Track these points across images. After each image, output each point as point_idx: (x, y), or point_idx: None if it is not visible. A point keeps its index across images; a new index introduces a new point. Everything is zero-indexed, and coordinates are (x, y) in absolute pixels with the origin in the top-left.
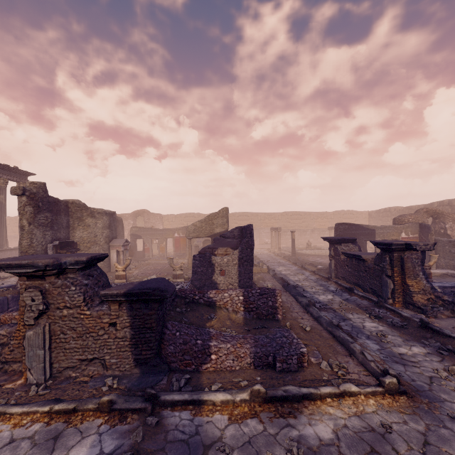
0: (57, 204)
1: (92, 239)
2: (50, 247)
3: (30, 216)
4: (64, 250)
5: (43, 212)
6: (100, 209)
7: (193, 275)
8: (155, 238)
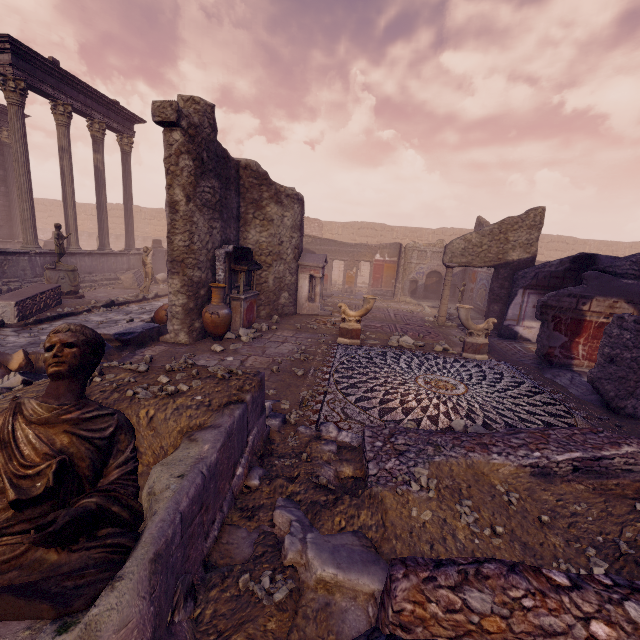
0: (225, 163)
1: (274, 248)
2: (219, 255)
3: (188, 180)
4: (243, 265)
5: (208, 175)
6: (290, 188)
7: (604, 366)
8: (339, 259)
